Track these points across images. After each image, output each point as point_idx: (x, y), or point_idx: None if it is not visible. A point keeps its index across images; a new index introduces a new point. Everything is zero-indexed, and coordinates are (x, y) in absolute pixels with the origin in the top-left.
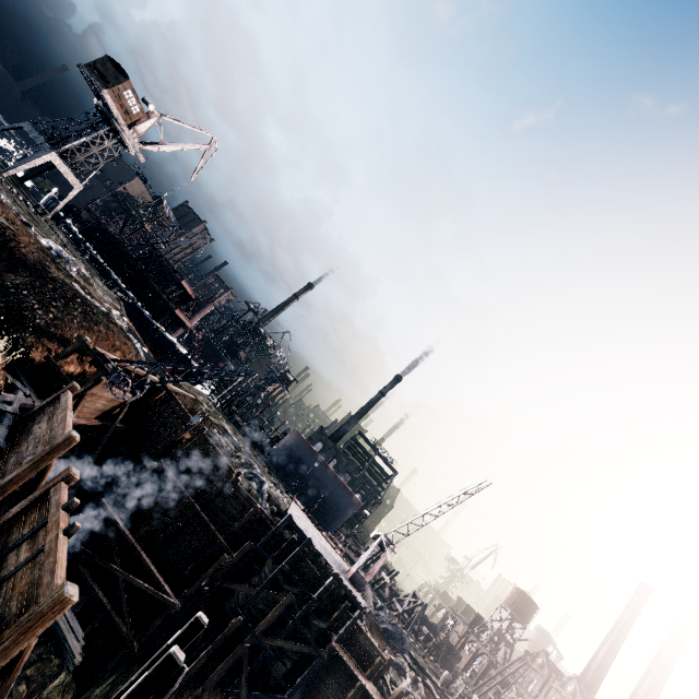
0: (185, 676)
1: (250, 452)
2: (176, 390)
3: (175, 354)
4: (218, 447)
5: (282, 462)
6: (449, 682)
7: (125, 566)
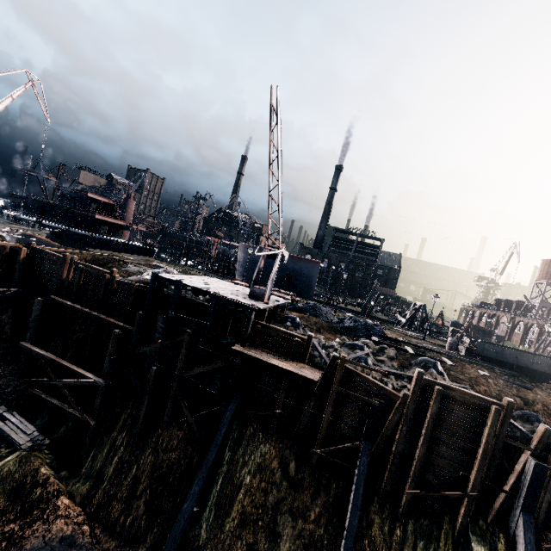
0: (137, 426)
1: (194, 273)
2: (65, 251)
3: (119, 246)
4: (124, 272)
5: (247, 273)
6: (454, 344)
7: (73, 378)
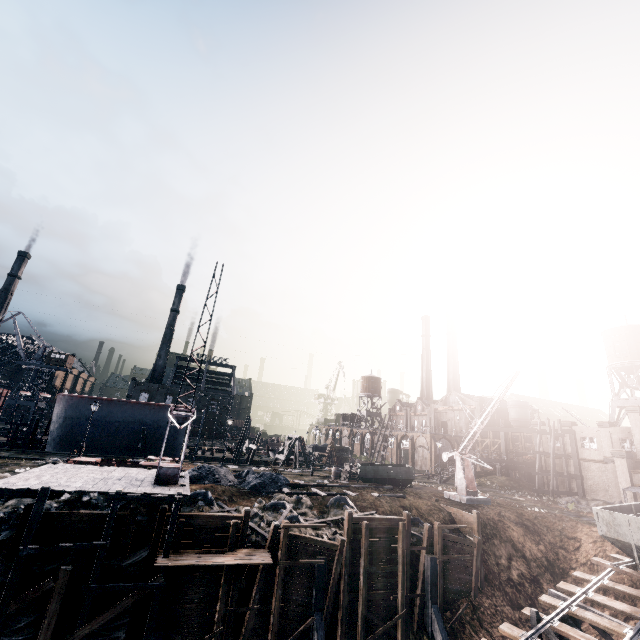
0: None
1: None
2: None
3: None
4: None
5: (70, 437)
6: (338, 473)
7: None
